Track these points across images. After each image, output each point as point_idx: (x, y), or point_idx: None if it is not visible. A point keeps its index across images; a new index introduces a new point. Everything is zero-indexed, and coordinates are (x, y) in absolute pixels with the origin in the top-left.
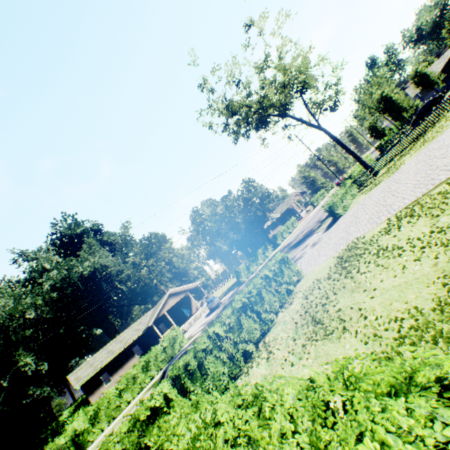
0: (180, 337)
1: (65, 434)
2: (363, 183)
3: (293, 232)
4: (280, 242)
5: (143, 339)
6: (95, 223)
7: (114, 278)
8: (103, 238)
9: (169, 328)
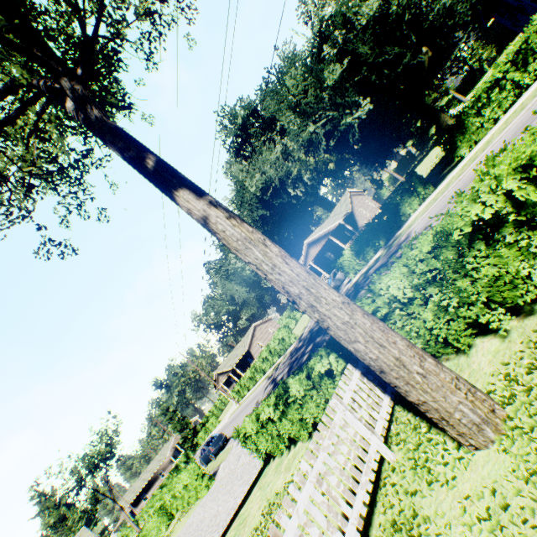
0: (286, 338)
1: (248, 373)
2: (380, 401)
3: (517, 105)
4: (462, 153)
5: (314, 268)
6: (243, 106)
7: (286, 182)
8: (262, 117)
9: (336, 256)
